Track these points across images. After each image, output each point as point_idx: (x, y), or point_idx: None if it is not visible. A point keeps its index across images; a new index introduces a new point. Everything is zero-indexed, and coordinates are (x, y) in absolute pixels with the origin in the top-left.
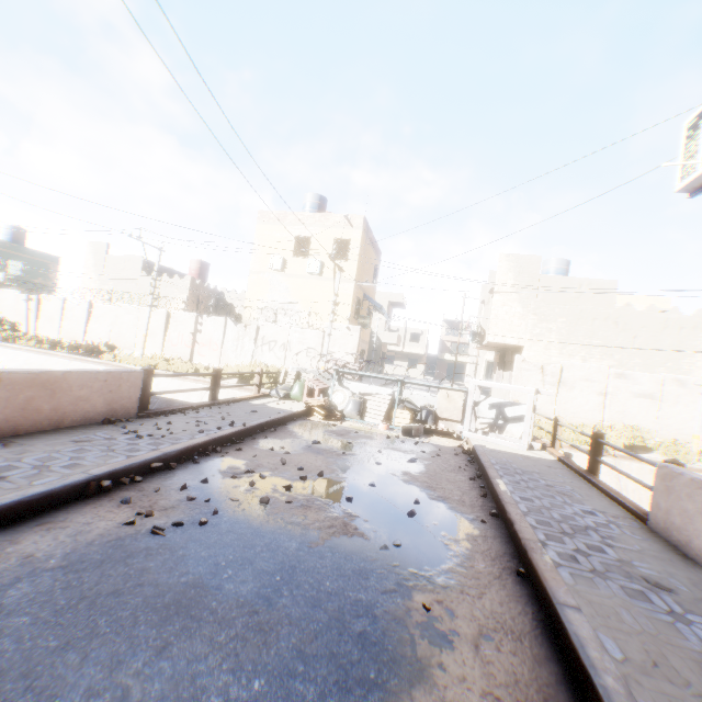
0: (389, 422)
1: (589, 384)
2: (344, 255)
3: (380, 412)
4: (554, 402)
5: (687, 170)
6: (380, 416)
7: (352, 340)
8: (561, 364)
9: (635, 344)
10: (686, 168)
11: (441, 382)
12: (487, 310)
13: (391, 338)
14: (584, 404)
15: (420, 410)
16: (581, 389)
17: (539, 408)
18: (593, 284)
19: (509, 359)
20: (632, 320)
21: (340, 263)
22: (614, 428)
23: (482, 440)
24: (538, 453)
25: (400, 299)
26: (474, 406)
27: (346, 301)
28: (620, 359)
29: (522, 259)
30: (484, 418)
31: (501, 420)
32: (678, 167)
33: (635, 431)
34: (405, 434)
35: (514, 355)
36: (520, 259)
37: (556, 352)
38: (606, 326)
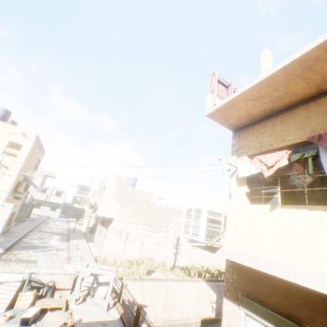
0: (14, 303)
1: (138, 239)
2: (18, 147)
3: (6, 300)
4: (123, 249)
5: (186, 231)
6: (5, 303)
7: (4, 213)
8: (128, 230)
9: (155, 219)
10: (186, 228)
11: (69, 221)
12: (100, 196)
13: (41, 196)
14: (135, 249)
15: (43, 286)
16: (135, 242)
17: (116, 253)
18: (144, 193)
19: (106, 223)
20: (155, 209)
21: (10, 157)
22: (145, 261)
23: (81, 309)
24: (111, 312)
25: (54, 174)
26: (81, 280)
27: (8, 183)
28: (149, 225)
29: (120, 177)
30: (86, 282)
31: (96, 283)
32: (183, 225)
33: (151, 261)
34: (23, 324)
35: (109, 222)
36: (119, 177)
37: (127, 222)
38: (146, 211)
